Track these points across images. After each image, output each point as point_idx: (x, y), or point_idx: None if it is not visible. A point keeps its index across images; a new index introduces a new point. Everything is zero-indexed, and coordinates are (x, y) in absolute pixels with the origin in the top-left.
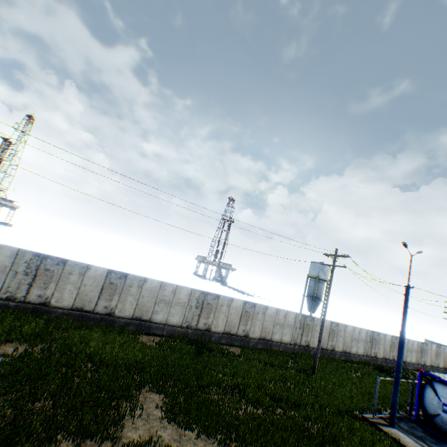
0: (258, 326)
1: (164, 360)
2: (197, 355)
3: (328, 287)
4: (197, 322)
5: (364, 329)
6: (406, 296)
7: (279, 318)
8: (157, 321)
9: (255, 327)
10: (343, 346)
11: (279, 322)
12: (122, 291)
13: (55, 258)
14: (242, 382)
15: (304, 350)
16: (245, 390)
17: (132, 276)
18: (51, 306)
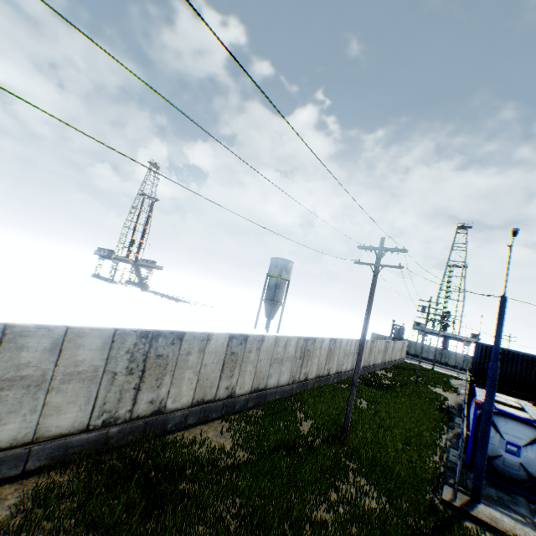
0: (250, 373)
1: None
2: (148, 511)
3: (370, 300)
4: (132, 404)
5: (354, 340)
6: (502, 312)
7: (278, 352)
8: None
9: (245, 377)
10: (337, 367)
11: (277, 357)
12: None
13: None
14: None
15: (303, 386)
16: None
17: None
18: None
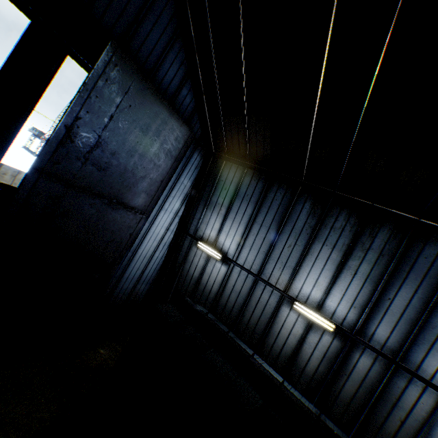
0: None
1: None
2: None
3: None
4: None
5: None
6: None
7: None
8: None
9: None
10: None
11: None
12: None
13: None
14: None
15: None
16: None
17: None
18: None
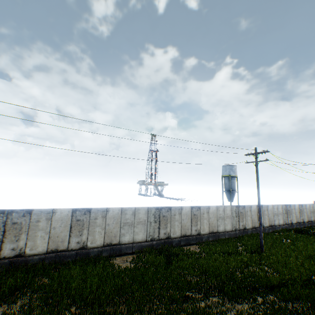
0: (206, 223)
1: (142, 279)
2: (167, 263)
3: (256, 179)
4: (158, 233)
5: (279, 205)
6: None
7: (220, 213)
8: (125, 242)
9: (204, 225)
10: (269, 222)
11: (220, 216)
12: (89, 225)
13: (20, 211)
14: (216, 279)
15: (243, 232)
16: (223, 288)
17: (95, 210)
18: (26, 256)
